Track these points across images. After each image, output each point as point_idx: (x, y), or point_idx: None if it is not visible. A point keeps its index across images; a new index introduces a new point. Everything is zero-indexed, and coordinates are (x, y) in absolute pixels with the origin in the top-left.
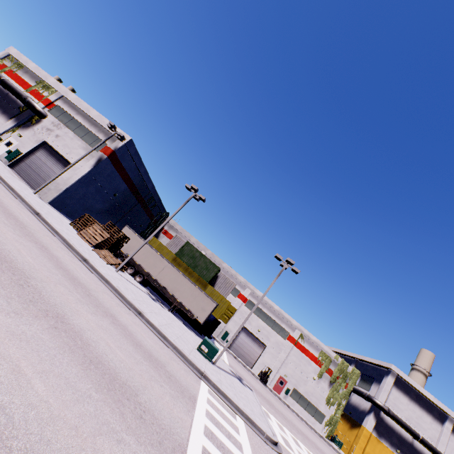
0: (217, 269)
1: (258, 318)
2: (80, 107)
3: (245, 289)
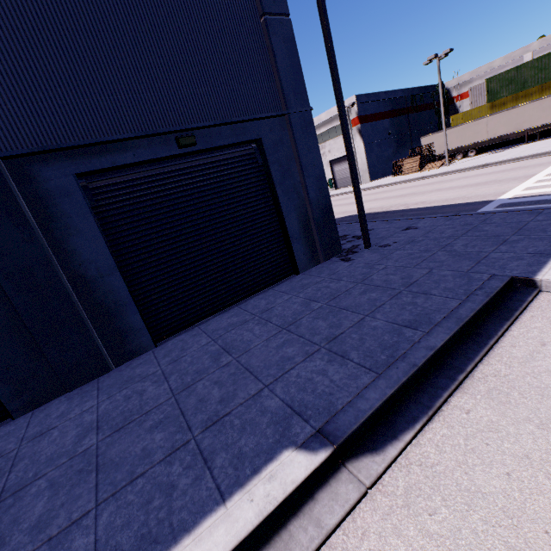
0: None
1: None
2: (315, 125)
3: None
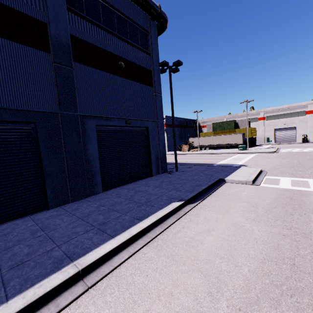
0: (233, 121)
1: (278, 119)
2: None
3: (259, 114)
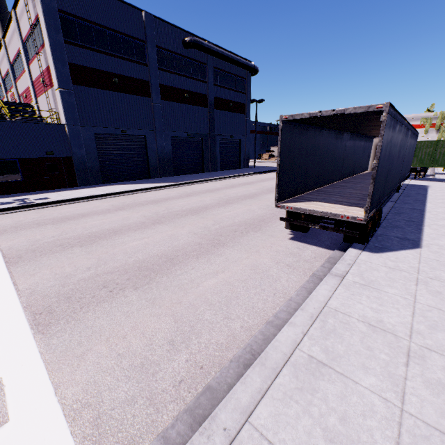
0: None
1: None
2: None
3: None
